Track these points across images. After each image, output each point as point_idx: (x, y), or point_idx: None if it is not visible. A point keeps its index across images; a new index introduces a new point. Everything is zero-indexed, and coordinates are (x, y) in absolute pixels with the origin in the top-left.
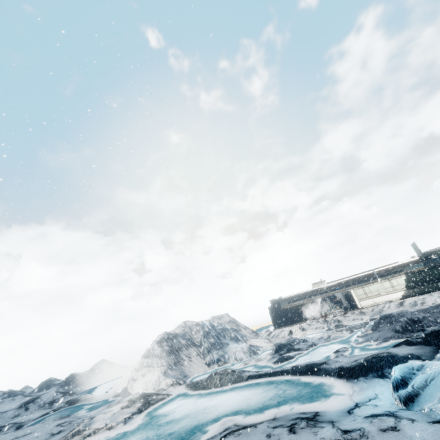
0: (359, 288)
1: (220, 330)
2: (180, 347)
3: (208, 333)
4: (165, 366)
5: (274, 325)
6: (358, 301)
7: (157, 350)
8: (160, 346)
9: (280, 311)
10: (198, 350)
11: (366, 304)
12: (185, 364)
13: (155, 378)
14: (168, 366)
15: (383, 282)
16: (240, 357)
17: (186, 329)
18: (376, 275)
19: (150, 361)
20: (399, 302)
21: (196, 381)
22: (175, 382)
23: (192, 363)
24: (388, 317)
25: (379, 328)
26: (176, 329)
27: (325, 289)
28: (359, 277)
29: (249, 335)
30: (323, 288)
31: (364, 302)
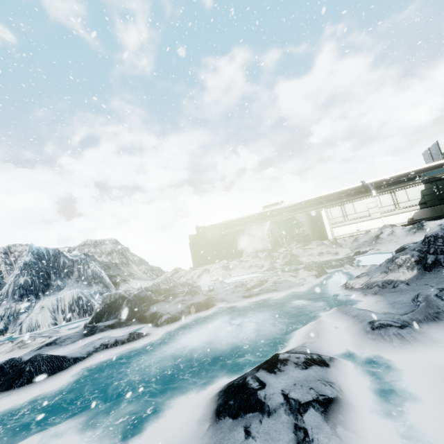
0: (336, 206)
1: (69, 262)
2: None
3: (24, 266)
4: None
5: (194, 262)
6: (330, 228)
7: None
8: None
9: (206, 241)
10: None
11: (343, 232)
12: None
13: None
14: None
15: (380, 196)
16: (32, 324)
17: (1, 258)
18: (370, 185)
19: None
20: (414, 224)
21: None
22: None
23: None
24: None
25: None
26: None
27: (280, 210)
28: (339, 192)
29: (141, 274)
30: (278, 209)
31: (341, 229)
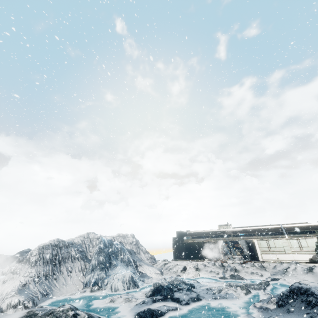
0: (263, 240)
1: (116, 249)
2: (66, 258)
3: (101, 250)
4: (31, 277)
5: (174, 256)
6: (260, 253)
7: (33, 257)
8: (41, 252)
9: (182, 243)
10: (85, 265)
11: (268, 258)
12: (60, 278)
13: (8, 290)
14: (34, 277)
15: (290, 240)
16: (116, 287)
17: (86, 240)
18: (284, 230)
19: (20, 267)
20: (307, 267)
21: (37, 312)
22: (21, 303)
23: (70, 279)
24: (303, 292)
25: (289, 305)
26: (76, 238)
27: (229, 232)
28: (266, 229)
29: (146, 260)
30: (227, 231)
31: (267, 255)
